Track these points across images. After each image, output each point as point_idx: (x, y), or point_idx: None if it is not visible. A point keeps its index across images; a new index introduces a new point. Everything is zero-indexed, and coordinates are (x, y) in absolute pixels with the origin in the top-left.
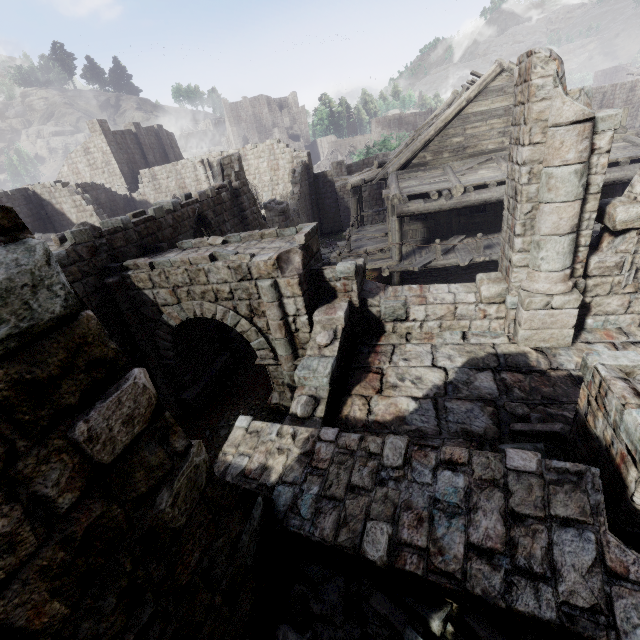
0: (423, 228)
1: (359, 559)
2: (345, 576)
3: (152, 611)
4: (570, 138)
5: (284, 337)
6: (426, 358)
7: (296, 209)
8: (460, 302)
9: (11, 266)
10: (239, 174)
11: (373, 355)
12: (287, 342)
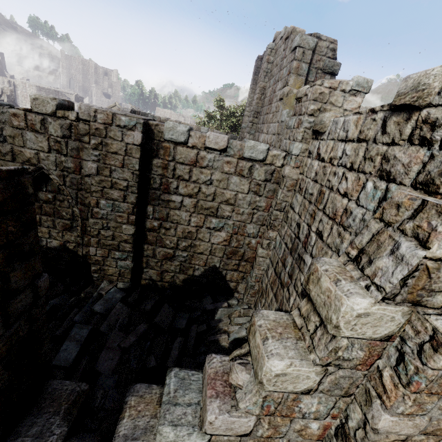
0: None
1: None
2: None
3: None
4: None
5: None
6: None
7: None
8: None
9: None
10: (10, 96)
11: None
12: None
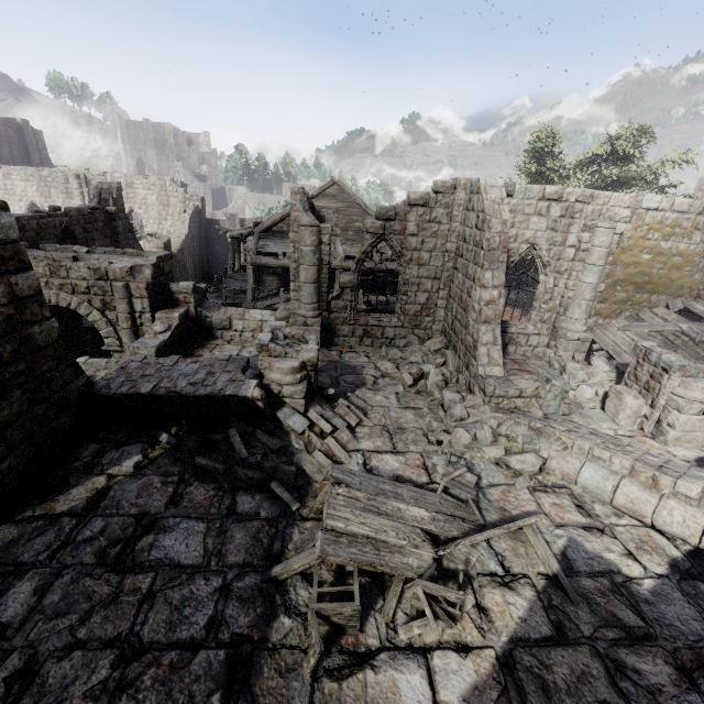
0: (279, 280)
1: (139, 403)
2: (134, 427)
3: (24, 369)
4: (307, 233)
5: (130, 328)
6: (235, 351)
7: (180, 247)
8: (265, 320)
9: (6, 219)
10: (117, 201)
11: (200, 348)
12: (132, 332)
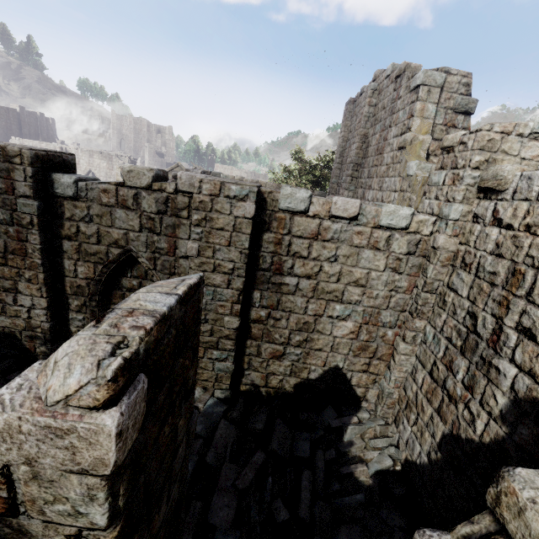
0: None
1: None
2: None
3: None
4: None
5: None
6: None
7: None
8: None
9: None
10: None
11: None
12: None
